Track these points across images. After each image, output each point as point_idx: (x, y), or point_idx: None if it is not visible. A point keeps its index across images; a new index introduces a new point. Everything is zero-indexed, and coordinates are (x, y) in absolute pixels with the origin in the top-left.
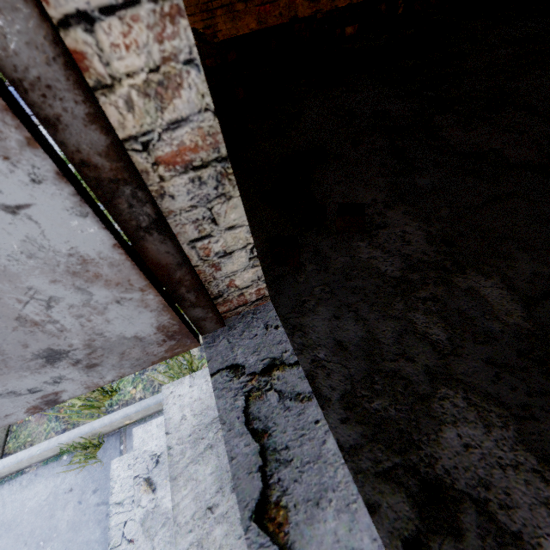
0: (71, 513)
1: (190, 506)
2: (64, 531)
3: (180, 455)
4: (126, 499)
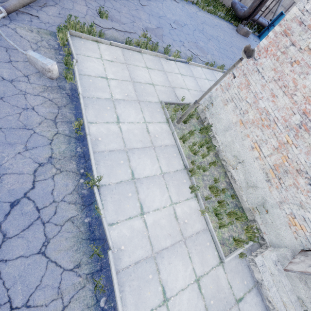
0: (240, 267)
1: None
2: (241, 270)
3: None
4: (261, 265)
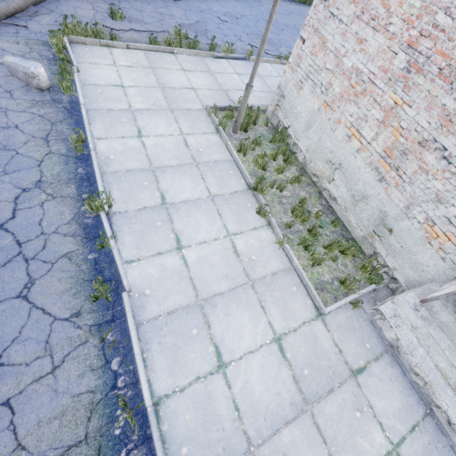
0: (357, 323)
1: (451, 311)
2: (358, 328)
3: (443, 302)
4: (392, 316)
